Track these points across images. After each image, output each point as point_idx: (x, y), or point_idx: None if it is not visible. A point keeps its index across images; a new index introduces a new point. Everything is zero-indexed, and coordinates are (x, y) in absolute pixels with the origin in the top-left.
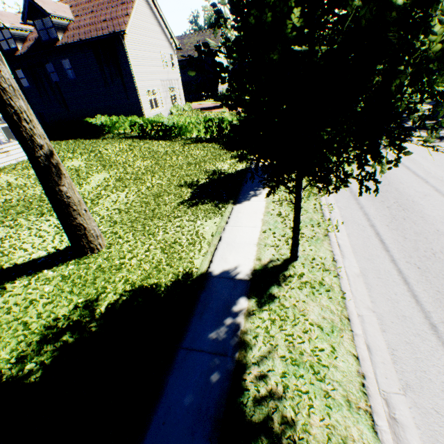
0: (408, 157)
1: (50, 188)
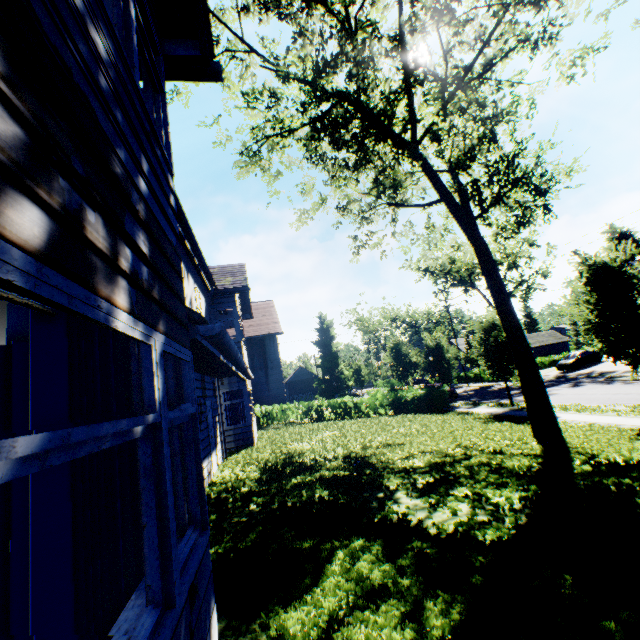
0: (583, 392)
1: (539, 377)
